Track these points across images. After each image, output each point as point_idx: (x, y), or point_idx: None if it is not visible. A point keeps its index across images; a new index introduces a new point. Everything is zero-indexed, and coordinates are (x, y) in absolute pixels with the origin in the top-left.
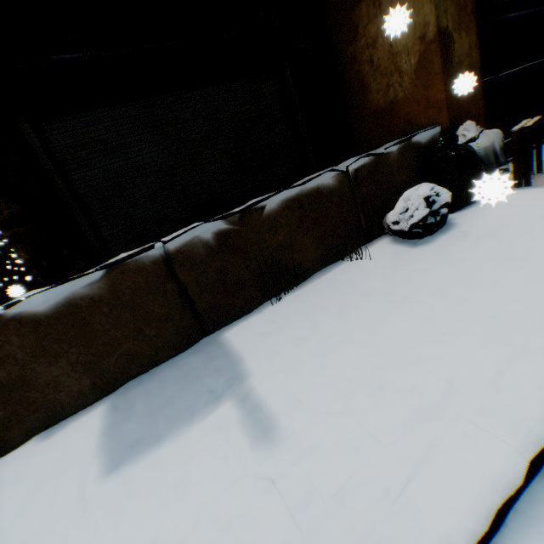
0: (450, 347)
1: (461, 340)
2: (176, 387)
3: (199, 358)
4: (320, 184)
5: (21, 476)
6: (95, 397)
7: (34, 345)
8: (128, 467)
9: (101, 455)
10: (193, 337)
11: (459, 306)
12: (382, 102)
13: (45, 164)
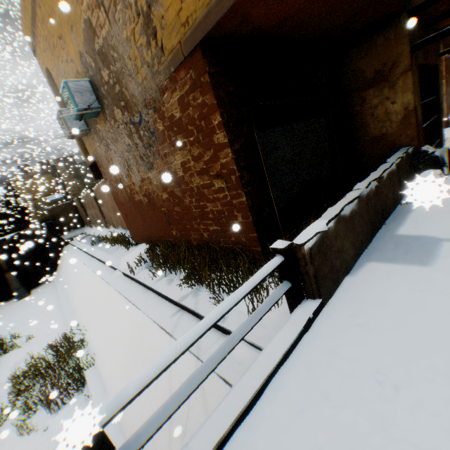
0: None
1: None
2: (400, 247)
3: (389, 240)
4: (392, 168)
5: (372, 282)
6: (354, 260)
7: (344, 231)
8: (434, 261)
9: (409, 265)
10: (371, 235)
11: None
12: (377, 133)
13: (261, 154)
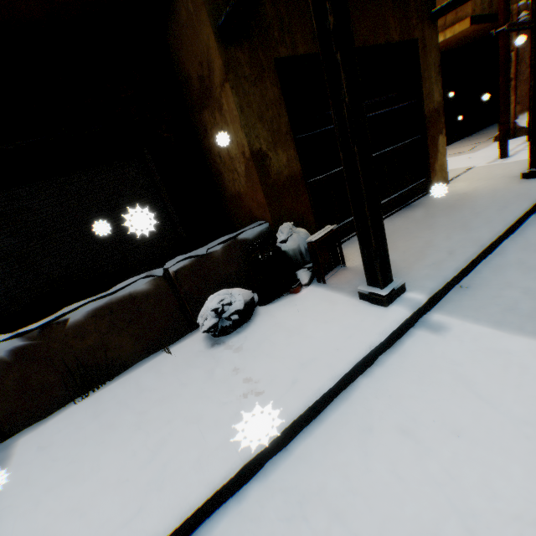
0: (115, 497)
1: (125, 491)
2: None
3: None
4: (132, 291)
5: None
6: None
7: None
8: None
9: None
10: None
11: (162, 443)
12: (233, 190)
13: None
